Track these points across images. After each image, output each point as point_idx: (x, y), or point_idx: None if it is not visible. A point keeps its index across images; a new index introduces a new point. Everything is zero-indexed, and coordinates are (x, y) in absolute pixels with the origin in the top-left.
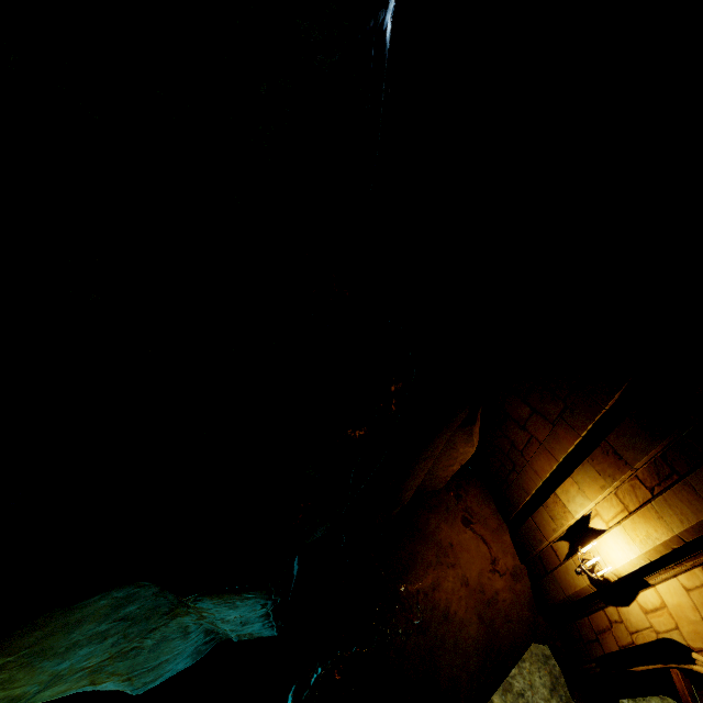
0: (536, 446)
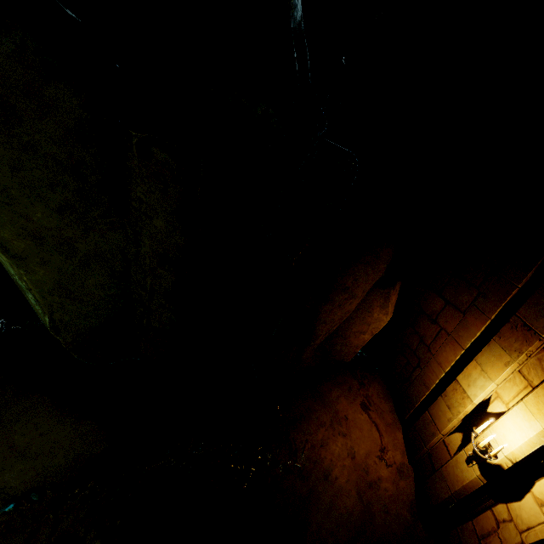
0: (444, 338)
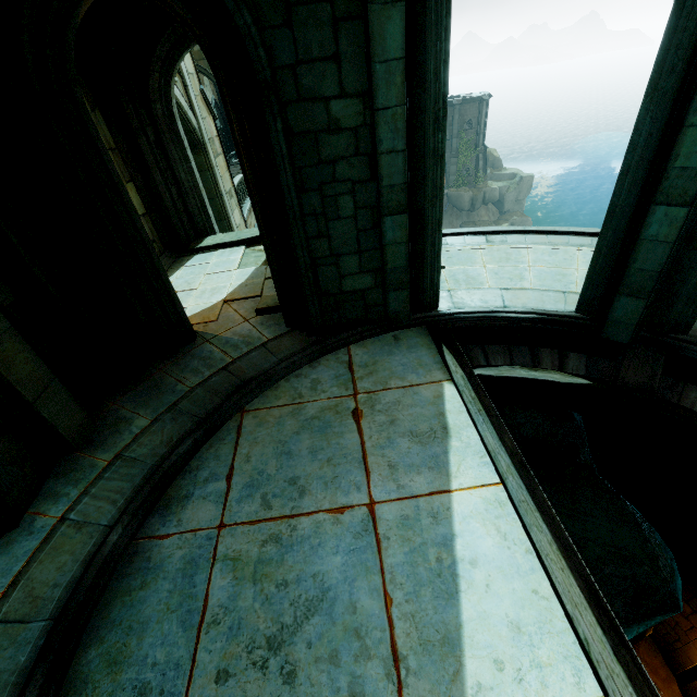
0: None
